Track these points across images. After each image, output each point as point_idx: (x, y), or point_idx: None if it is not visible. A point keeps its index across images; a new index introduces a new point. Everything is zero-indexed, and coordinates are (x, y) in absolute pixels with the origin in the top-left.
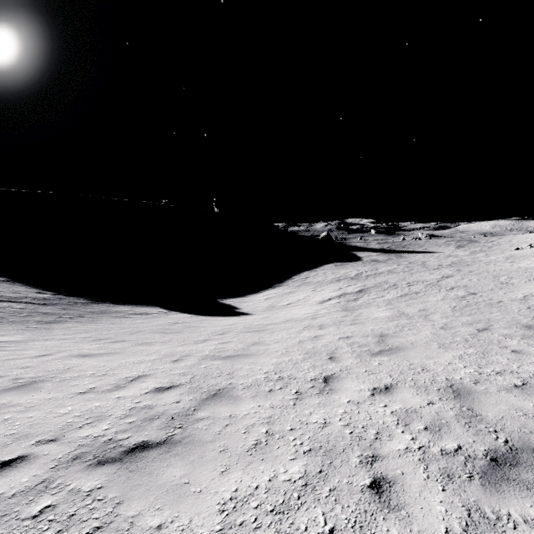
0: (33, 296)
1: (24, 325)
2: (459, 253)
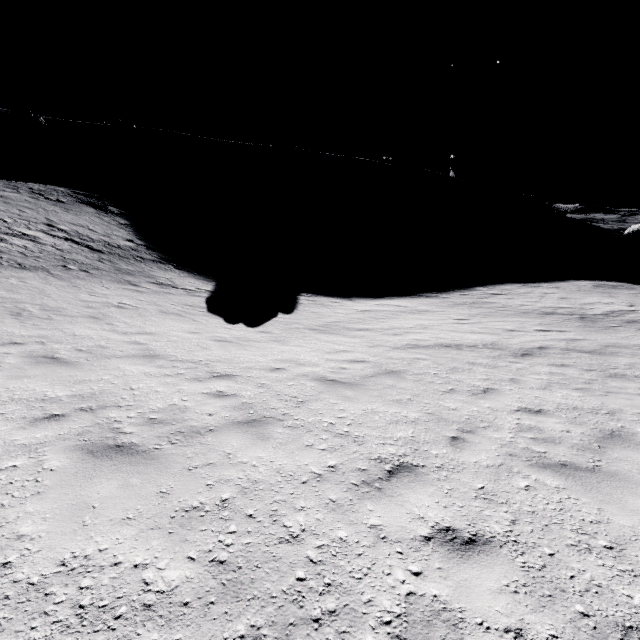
0: (113, 242)
1: None
2: None
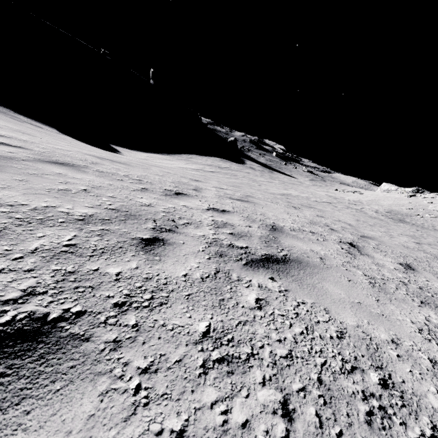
0: None
1: None
2: (307, 182)
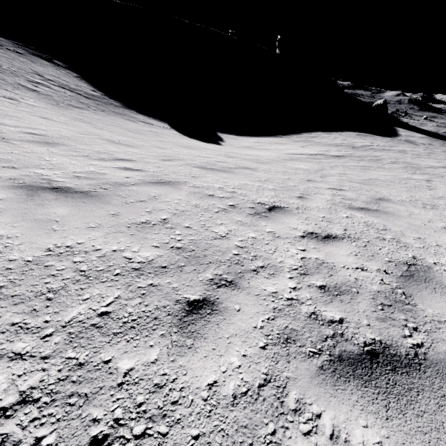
0: (87, 92)
1: (57, 103)
2: None
